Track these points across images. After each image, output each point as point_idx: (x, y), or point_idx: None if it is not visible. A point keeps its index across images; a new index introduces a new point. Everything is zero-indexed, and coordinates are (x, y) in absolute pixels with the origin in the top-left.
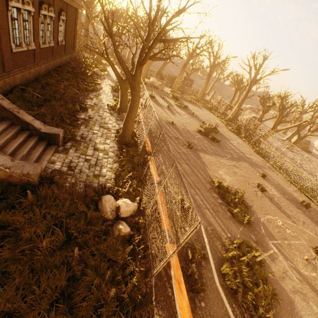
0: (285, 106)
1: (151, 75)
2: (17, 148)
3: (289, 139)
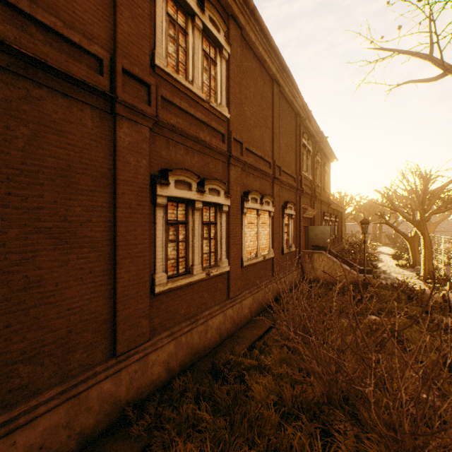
0: None
1: (439, 246)
2: None
3: None
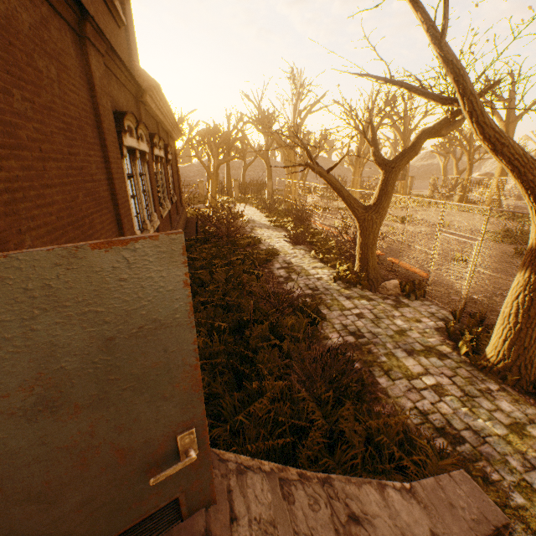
0: None
1: None
2: None
3: None
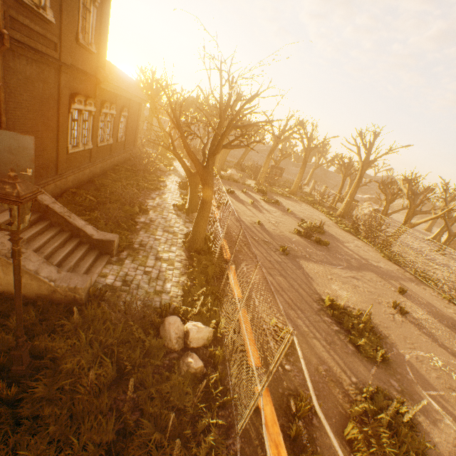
0: (416, 191)
1: (228, 167)
2: (64, 259)
3: (437, 238)
